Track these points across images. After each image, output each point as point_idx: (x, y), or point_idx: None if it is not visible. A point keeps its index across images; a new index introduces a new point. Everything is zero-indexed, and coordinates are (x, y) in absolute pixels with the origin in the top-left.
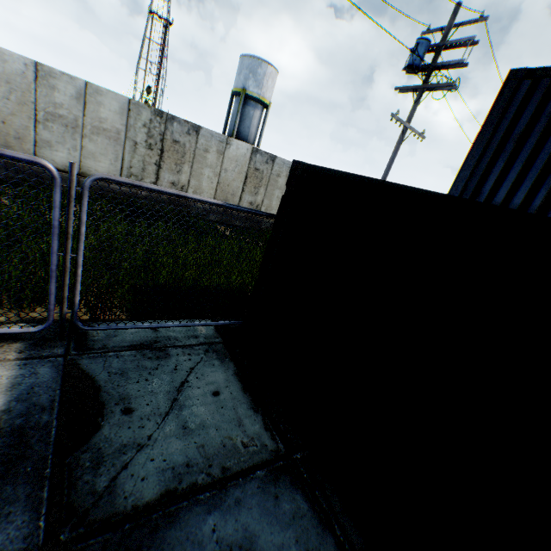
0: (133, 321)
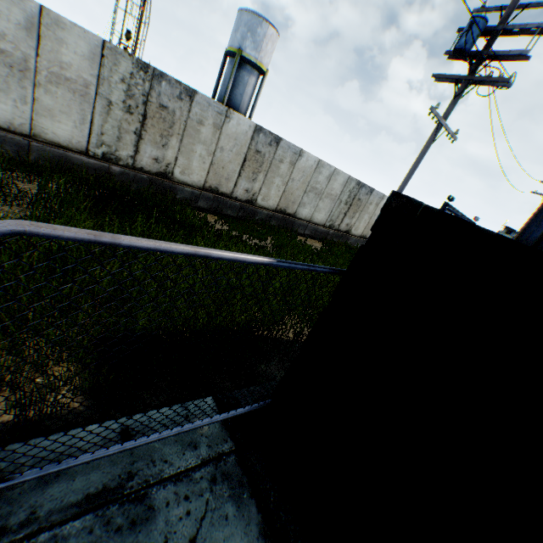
0: (91, 426)
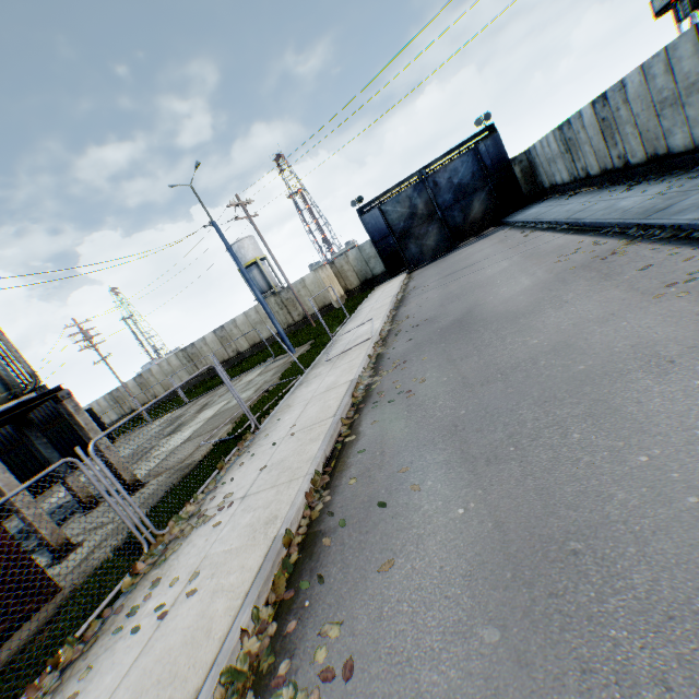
0: None
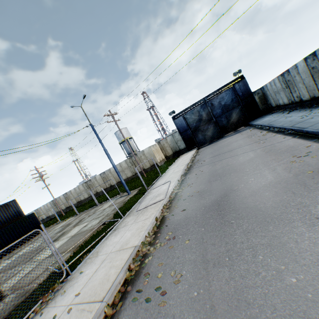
0: None
